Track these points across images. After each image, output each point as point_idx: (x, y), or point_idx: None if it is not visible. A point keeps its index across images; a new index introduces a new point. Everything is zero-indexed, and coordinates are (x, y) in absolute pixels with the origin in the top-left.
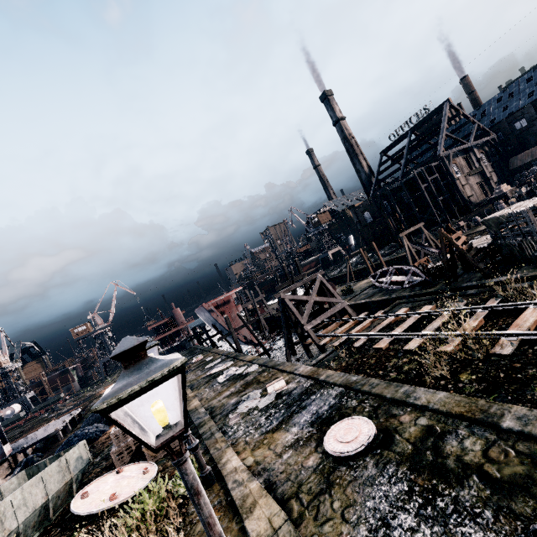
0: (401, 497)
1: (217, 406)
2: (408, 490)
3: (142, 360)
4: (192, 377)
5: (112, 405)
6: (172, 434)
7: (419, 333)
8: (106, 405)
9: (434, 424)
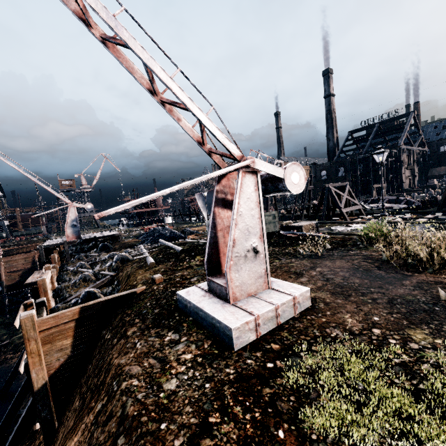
0: None
1: None
2: None
3: None
4: None
5: None
6: None
7: None
8: None
9: None
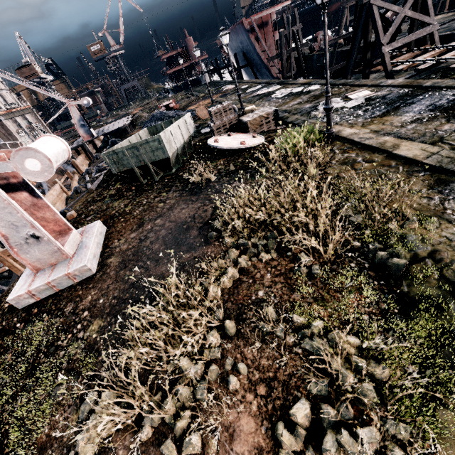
0: None
1: (290, 109)
2: None
3: None
4: (236, 97)
5: None
6: None
7: None
8: None
9: None
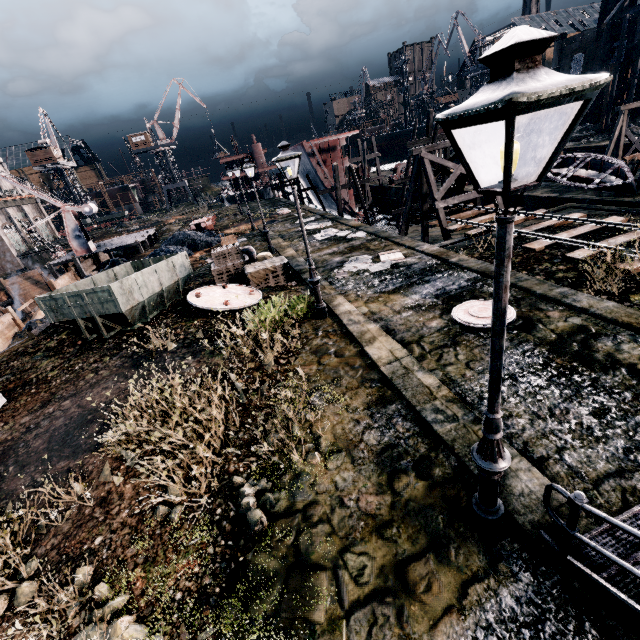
0: (534, 366)
1: (318, 260)
2: (543, 364)
3: (536, 68)
4: (281, 228)
5: (527, 104)
6: (521, 184)
7: (594, 243)
8: (526, 100)
9: (589, 326)
